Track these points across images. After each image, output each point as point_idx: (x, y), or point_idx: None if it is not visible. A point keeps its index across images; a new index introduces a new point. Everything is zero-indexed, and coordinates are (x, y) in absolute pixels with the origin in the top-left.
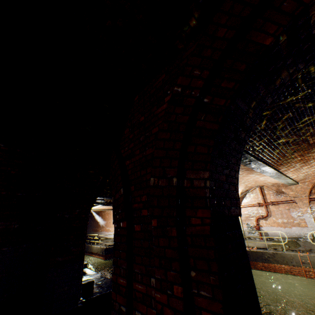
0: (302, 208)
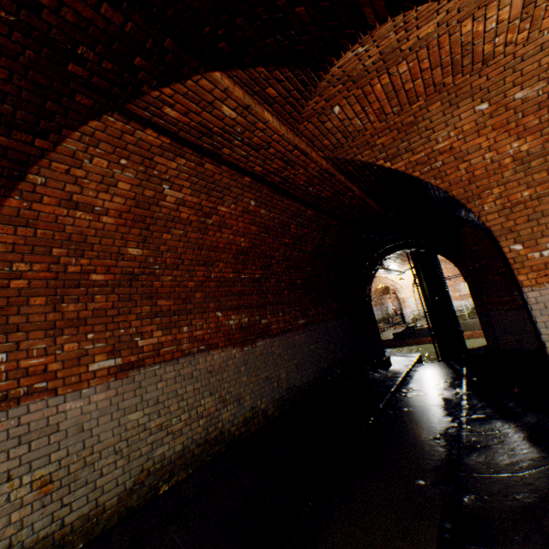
0: None
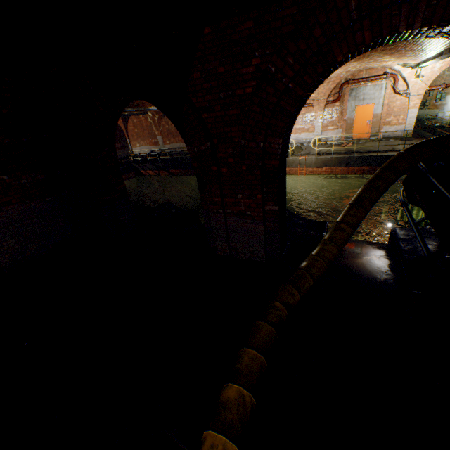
0: (317, 113)
